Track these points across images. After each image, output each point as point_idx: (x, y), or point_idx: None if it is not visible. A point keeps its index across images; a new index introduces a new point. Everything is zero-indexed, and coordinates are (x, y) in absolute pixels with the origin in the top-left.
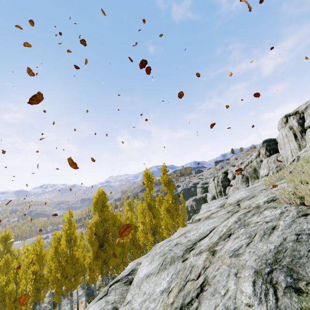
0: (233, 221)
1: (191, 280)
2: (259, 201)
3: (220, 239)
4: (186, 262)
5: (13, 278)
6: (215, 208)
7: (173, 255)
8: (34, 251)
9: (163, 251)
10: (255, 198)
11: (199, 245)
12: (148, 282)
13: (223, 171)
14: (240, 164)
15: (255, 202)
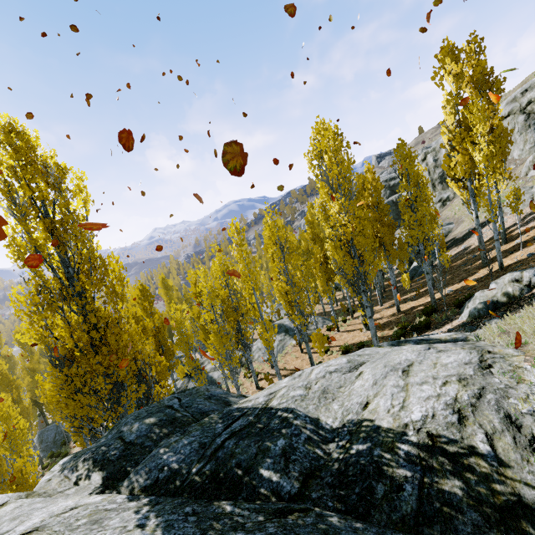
0: None
1: None
2: None
3: None
4: None
5: (208, 298)
6: None
7: None
8: None
9: None
10: None
11: None
12: None
13: None
14: (520, 95)
15: None
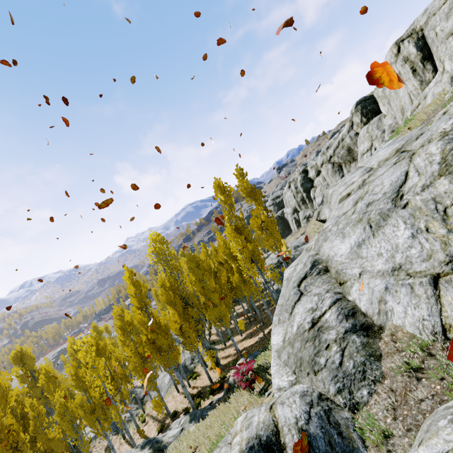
0: (440, 146)
1: (450, 205)
2: (442, 127)
3: (447, 161)
4: (411, 205)
5: (77, 387)
6: (359, 177)
7: (379, 212)
8: (74, 357)
9: (352, 220)
10: (427, 132)
11: (409, 187)
12: (369, 247)
13: (301, 170)
14: (326, 150)
15: (436, 132)
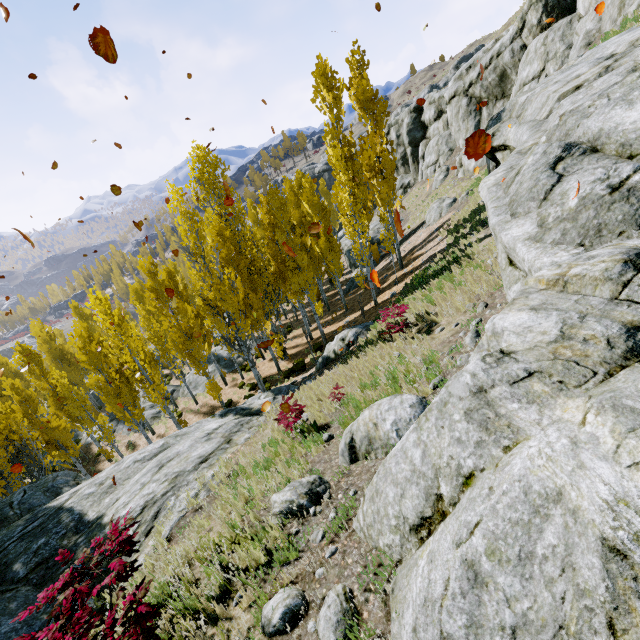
0: None
1: None
2: None
3: None
4: None
5: (90, 364)
6: (591, 67)
7: None
8: (51, 345)
9: None
10: None
11: None
12: None
13: (412, 106)
14: (466, 72)
15: None
